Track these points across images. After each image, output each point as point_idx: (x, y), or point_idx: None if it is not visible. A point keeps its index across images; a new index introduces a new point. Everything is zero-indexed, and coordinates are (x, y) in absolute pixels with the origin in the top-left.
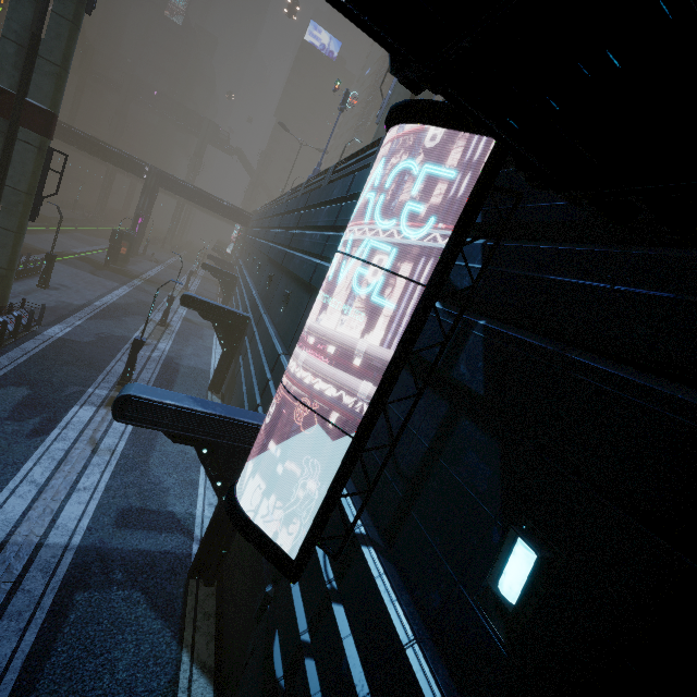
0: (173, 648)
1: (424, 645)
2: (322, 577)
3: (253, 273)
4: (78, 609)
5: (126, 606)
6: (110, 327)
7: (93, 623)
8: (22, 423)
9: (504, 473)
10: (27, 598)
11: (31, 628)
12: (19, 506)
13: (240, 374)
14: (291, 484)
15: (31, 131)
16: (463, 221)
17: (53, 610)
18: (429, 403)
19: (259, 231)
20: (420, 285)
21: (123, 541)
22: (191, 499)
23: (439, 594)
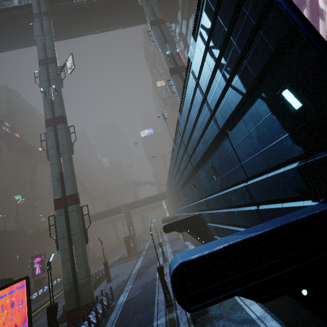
0: None
1: None
2: None
3: (183, 202)
4: None
5: None
6: (144, 279)
7: None
8: None
9: None
10: None
11: None
12: None
13: None
14: None
15: (71, 205)
16: None
17: None
18: None
19: (172, 187)
20: None
21: None
22: None
23: None
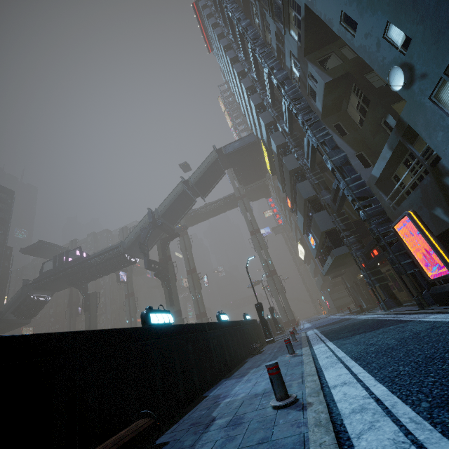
0: None
1: None
2: None
3: None
4: None
5: None
6: None
7: None
8: None
9: None
10: None
11: None
12: None
13: None
14: None
15: None
16: None
17: None
18: None
19: None
20: None
21: None
22: None
23: None
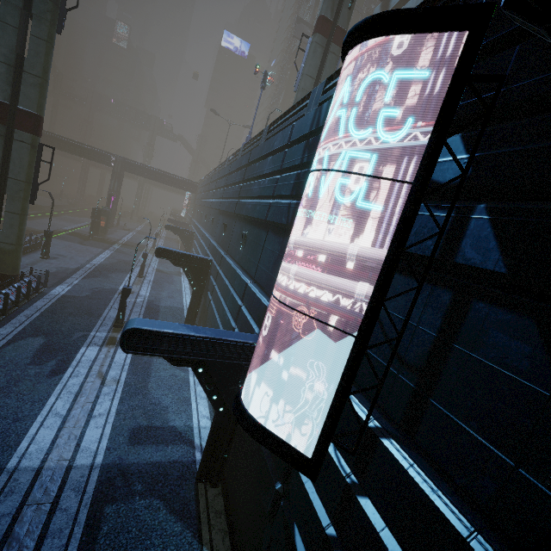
0: (195, 547)
1: (486, 536)
2: (339, 472)
3: (207, 227)
4: (109, 521)
5: (149, 513)
6: (100, 282)
7: (123, 532)
8: (42, 366)
9: (550, 347)
10: (65, 516)
11: (71, 543)
12: (48, 436)
13: (211, 306)
14: (283, 389)
15: (23, 132)
16: (445, 114)
17: (88, 524)
18: (426, 295)
19: (207, 193)
20: (406, 183)
21: (138, 456)
22: (187, 414)
23: (491, 480)
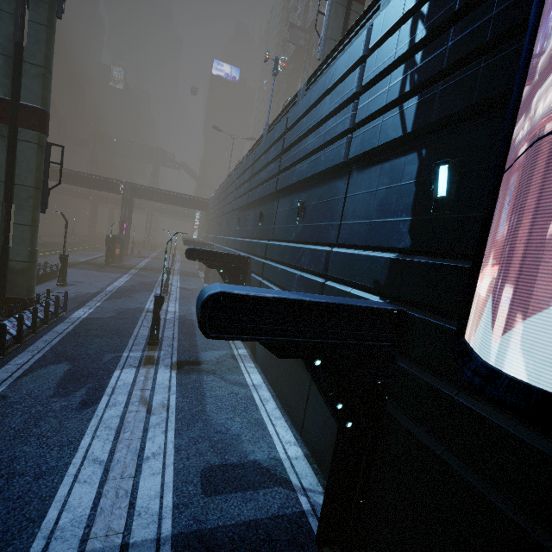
0: None
1: None
2: None
3: (231, 231)
4: None
5: None
6: (124, 303)
7: None
8: (68, 397)
9: None
10: None
11: None
12: (86, 496)
13: None
14: (510, 367)
15: (28, 130)
16: None
17: None
18: None
19: (225, 200)
20: None
21: (221, 514)
22: (266, 441)
23: None
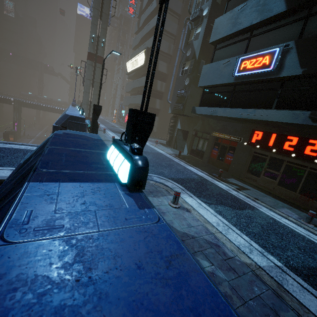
0: None
1: None
2: None
3: None
4: None
5: None
6: None
7: None
8: None
9: None
10: None
11: None
12: None
13: None
14: None
15: None
16: None
17: None
18: None
19: None
20: None
21: None
22: None
23: None
